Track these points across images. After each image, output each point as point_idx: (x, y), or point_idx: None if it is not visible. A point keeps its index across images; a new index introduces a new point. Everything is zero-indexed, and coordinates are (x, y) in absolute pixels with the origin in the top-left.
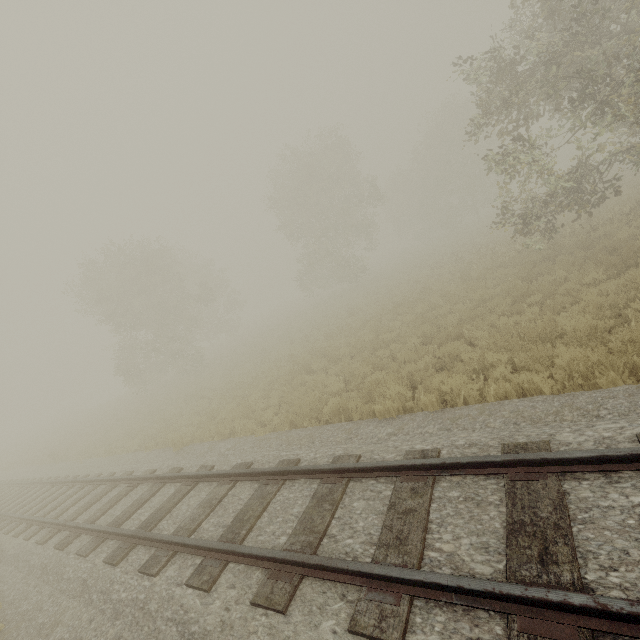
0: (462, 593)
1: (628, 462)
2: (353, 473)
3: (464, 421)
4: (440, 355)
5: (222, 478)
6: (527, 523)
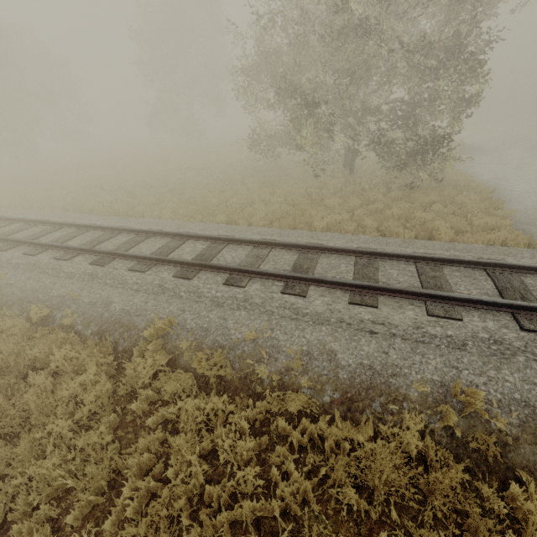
0: (59, 248)
1: (134, 232)
2: (64, 226)
3: (126, 221)
4: (160, 199)
5: (6, 220)
6: (95, 240)
